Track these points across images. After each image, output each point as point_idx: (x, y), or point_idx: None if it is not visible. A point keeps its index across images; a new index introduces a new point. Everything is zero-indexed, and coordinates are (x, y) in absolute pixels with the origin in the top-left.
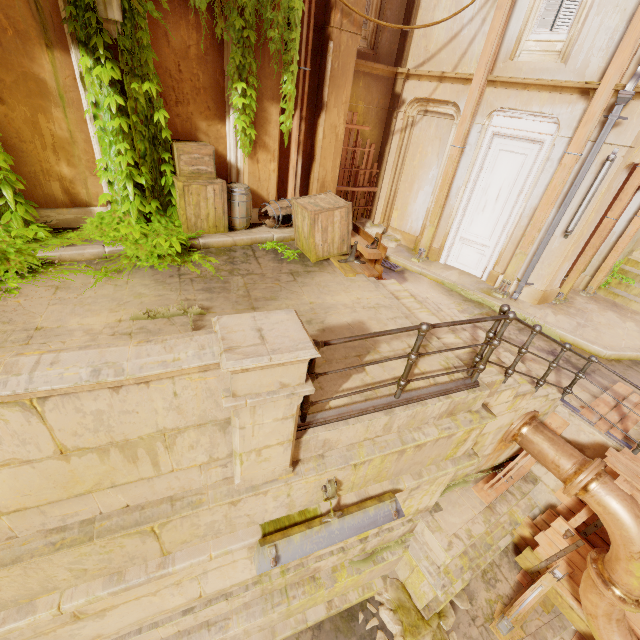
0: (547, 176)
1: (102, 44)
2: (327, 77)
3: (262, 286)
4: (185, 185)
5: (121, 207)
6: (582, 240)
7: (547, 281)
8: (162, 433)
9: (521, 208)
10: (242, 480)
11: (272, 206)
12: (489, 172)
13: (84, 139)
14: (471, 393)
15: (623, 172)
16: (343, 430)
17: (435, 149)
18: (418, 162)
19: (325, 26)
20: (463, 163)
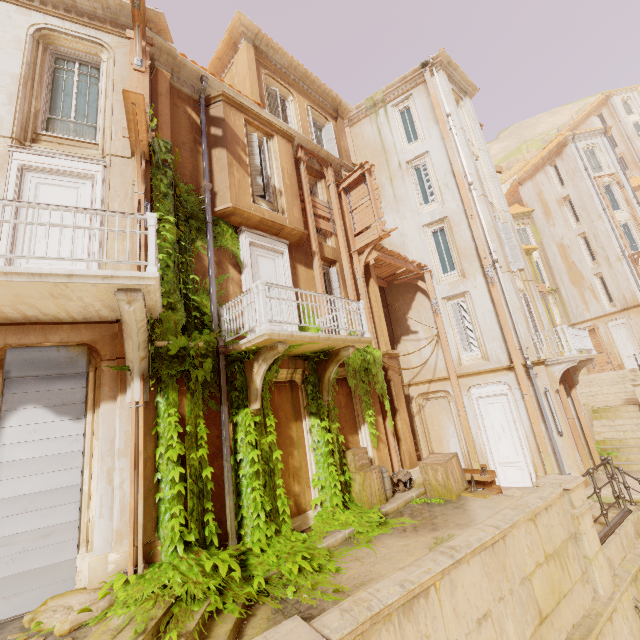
0: (522, 408)
1: (326, 411)
2: (394, 396)
3: (455, 518)
4: (364, 474)
5: (329, 503)
6: (570, 435)
7: (576, 467)
8: (563, 544)
9: (522, 430)
10: (602, 589)
11: (400, 475)
12: (487, 417)
13: (305, 464)
14: (633, 514)
15: (556, 395)
16: (609, 548)
17: (444, 416)
18: (437, 426)
19: (385, 377)
20: (469, 417)
